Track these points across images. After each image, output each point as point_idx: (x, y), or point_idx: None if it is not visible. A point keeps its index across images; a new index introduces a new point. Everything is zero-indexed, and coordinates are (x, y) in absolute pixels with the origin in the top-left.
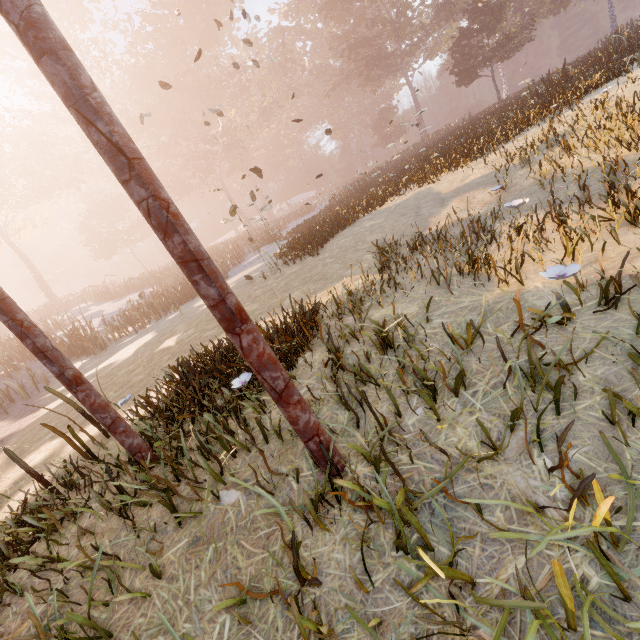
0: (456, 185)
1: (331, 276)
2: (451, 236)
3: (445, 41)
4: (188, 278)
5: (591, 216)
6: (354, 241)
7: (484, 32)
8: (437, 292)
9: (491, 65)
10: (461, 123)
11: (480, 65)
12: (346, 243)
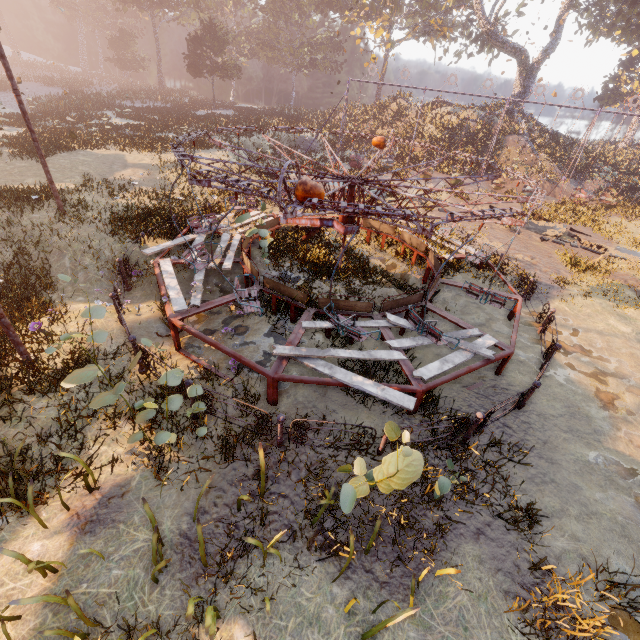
0: (136, 162)
1: (56, 179)
2: (117, 185)
3: (193, 19)
4: (46, 174)
5: (147, 194)
6: (71, 165)
7: (211, 50)
8: (100, 198)
9: (213, 75)
10: (188, 101)
11: (207, 68)
12: (65, 164)
